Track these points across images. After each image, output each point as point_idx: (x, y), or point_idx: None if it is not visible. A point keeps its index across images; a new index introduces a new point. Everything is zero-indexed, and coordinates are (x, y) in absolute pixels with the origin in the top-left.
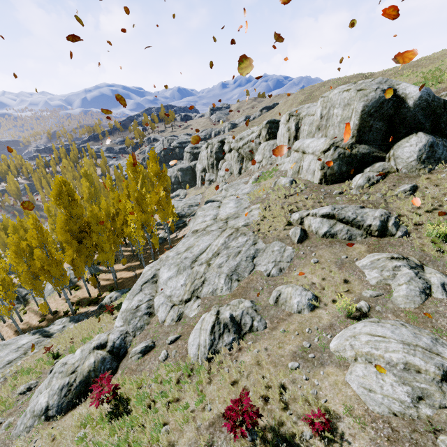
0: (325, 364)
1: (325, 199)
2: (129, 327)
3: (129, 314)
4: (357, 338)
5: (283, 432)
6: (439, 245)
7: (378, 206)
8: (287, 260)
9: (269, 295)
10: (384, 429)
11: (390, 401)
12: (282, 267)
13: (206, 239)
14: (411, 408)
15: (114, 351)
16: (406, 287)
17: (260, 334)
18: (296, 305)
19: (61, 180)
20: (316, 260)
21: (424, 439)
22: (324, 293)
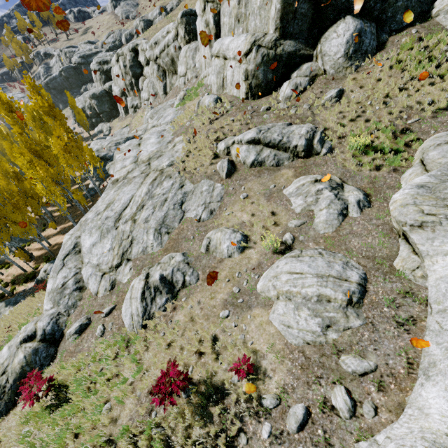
0: (253, 306)
1: (253, 119)
2: (60, 308)
3: (56, 295)
4: (279, 278)
5: (215, 382)
6: (359, 158)
7: (305, 120)
8: (217, 200)
9: (201, 243)
10: (299, 360)
11: (304, 334)
12: (213, 208)
13: (127, 190)
14: (320, 337)
15: (47, 338)
16: (326, 212)
17: (193, 288)
18: (226, 250)
19: None
20: (246, 195)
21: (329, 361)
22: (253, 231)
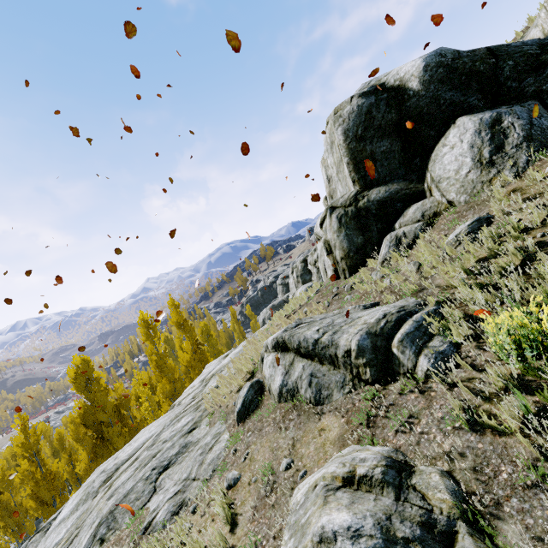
0: None
1: (330, 305)
2: None
3: None
4: None
5: None
6: (547, 395)
7: (404, 293)
8: (205, 475)
9: None
10: None
11: None
12: (188, 496)
13: (156, 424)
14: None
15: None
16: None
17: None
18: None
19: (80, 359)
20: (233, 478)
21: None
22: None
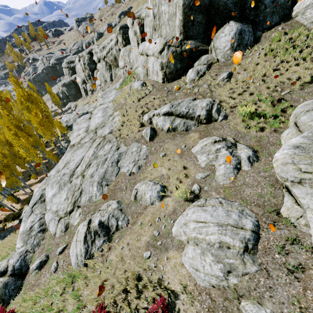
0: (169, 249)
1: (168, 96)
2: (27, 246)
3: (25, 236)
4: (188, 226)
5: None
6: (247, 123)
7: (205, 96)
8: (143, 158)
9: (131, 192)
10: (206, 302)
11: (209, 278)
12: (140, 164)
13: (80, 152)
14: (223, 281)
15: (16, 273)
16: (224, 166)
17: (124, 231)
18: (149, 199)
19: None
20: (164, 154)
21: (231, 306)
22: (170, 182)
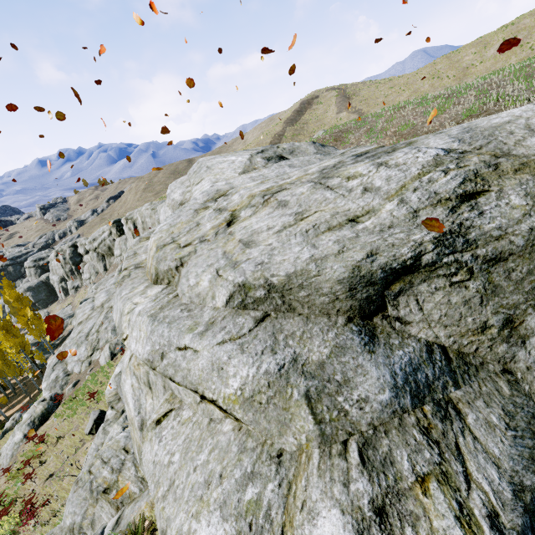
0: None
1: None
2: (56, 388)
3: (52, 383)
4: None
5: None
6: None
7: None
8: None
9: None
10: None
11: None
12: None
13: (91, 321)
14: None
15: (53, 399)
16: None
17: None
18: None
19: None
20: None
21: None
22: None
